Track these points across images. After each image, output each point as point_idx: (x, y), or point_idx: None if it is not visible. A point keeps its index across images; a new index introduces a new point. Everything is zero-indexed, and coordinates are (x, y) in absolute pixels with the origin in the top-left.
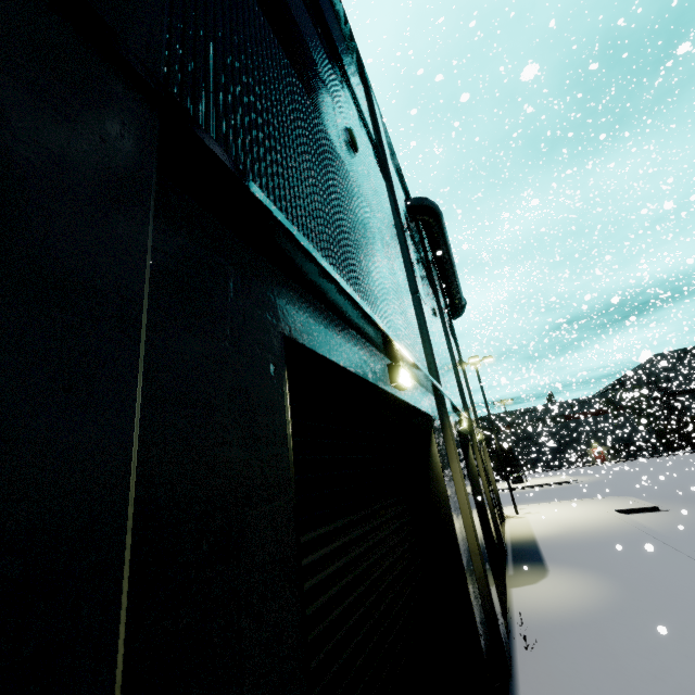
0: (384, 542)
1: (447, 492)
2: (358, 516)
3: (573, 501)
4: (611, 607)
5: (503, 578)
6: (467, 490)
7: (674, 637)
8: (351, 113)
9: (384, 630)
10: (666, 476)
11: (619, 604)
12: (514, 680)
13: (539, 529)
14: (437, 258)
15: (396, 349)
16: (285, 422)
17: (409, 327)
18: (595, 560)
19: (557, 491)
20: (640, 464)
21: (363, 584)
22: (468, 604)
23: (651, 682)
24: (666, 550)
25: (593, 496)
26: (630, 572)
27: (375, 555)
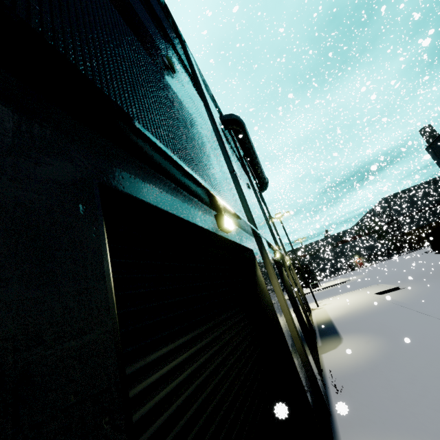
0: (229, 344)
1: (271, 300)
2: (204, 329)
3: (350, 292)
4: (384, 354)
5: (315, 348)
6: (284, 296)
7: (426, 366)
8: (169, 51)
9: (236, 412)
10: (399, 268)
11: (388, 351)
12: (333, 417)
13: (332, 313)
14: (246, 153)
15: (218, 202)
16: (100, 257)
17: (231, 193)
18: (369, 326)
19: (339, 288)
20: (383, 264)
21: (213, 382)
22: (296, 373)
23: (418, 399)
24: (408, 312)
25: (360, 288)
26: (391, 330)
27: (221, 356)
